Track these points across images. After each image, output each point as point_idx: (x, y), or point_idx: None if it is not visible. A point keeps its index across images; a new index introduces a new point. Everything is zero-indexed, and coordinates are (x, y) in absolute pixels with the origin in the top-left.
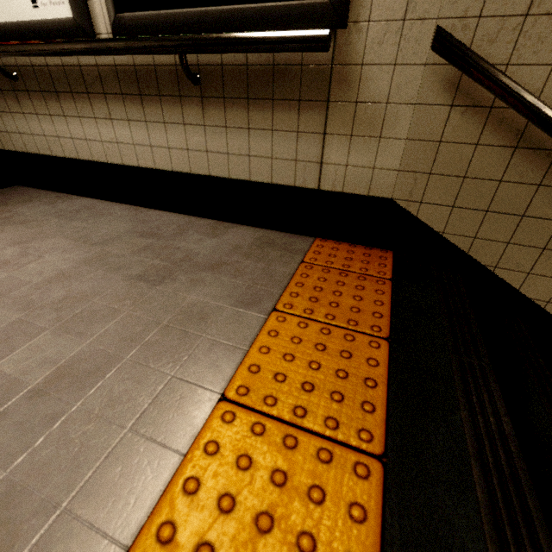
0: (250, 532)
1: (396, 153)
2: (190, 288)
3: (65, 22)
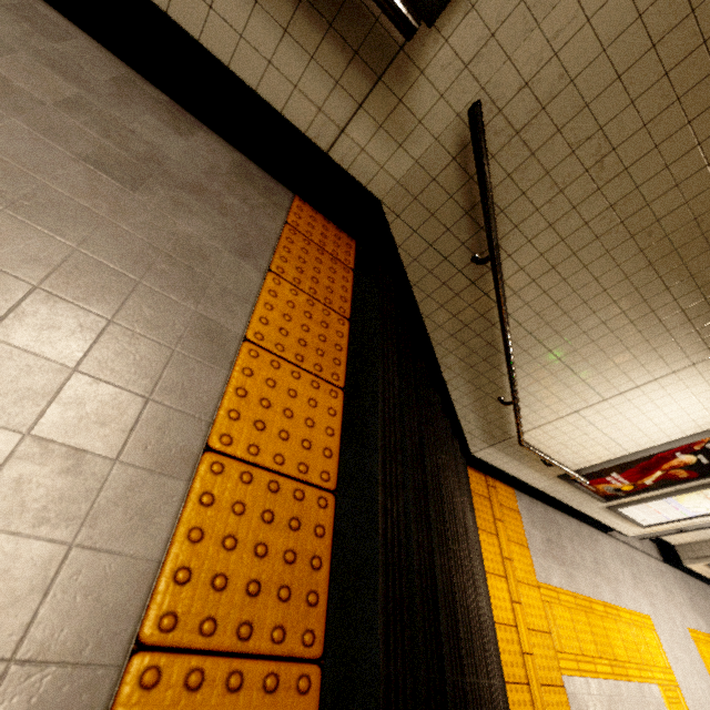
0: (282, 417)
1: (403, 168)
2: (176, 212)
3: None
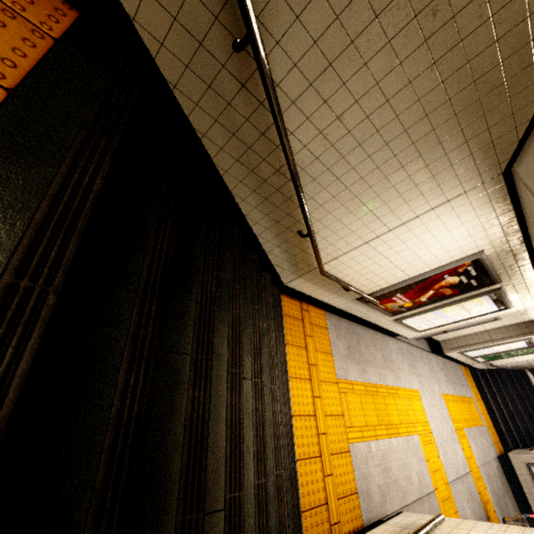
0: None
1: None
2: None
3: None
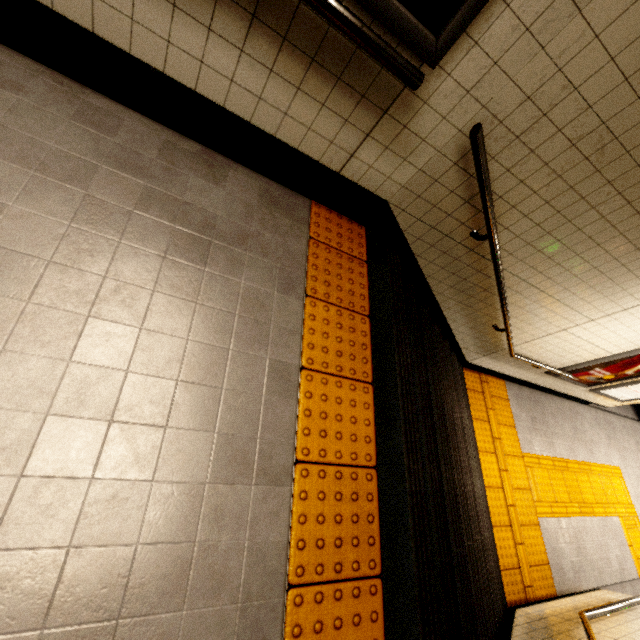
0: (335, 423)
1: (408, 175)
2: (235, 271)
3: None
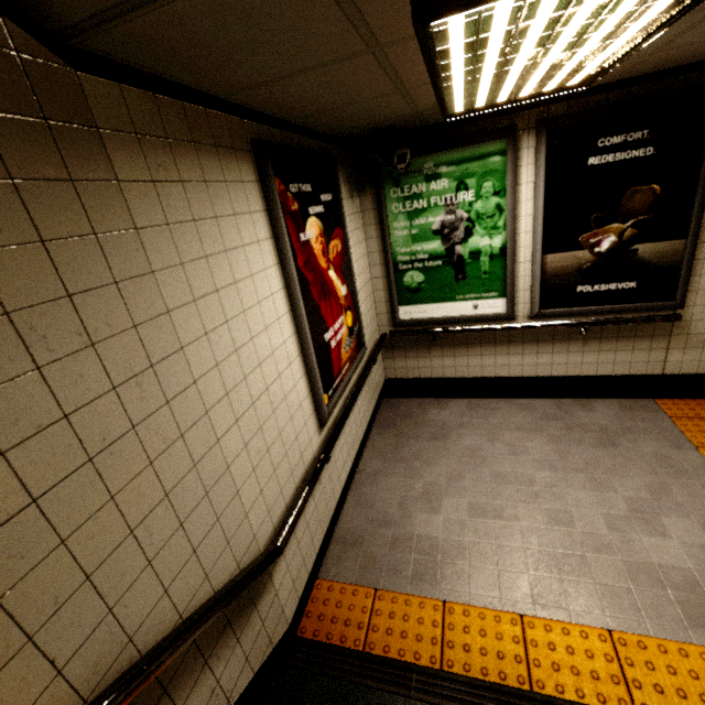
0: None
1: None
2: (636, 445)
3: (499, 316)
